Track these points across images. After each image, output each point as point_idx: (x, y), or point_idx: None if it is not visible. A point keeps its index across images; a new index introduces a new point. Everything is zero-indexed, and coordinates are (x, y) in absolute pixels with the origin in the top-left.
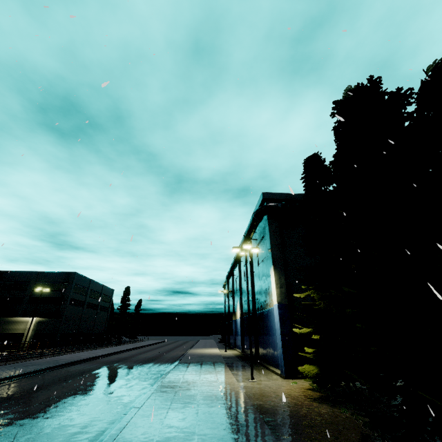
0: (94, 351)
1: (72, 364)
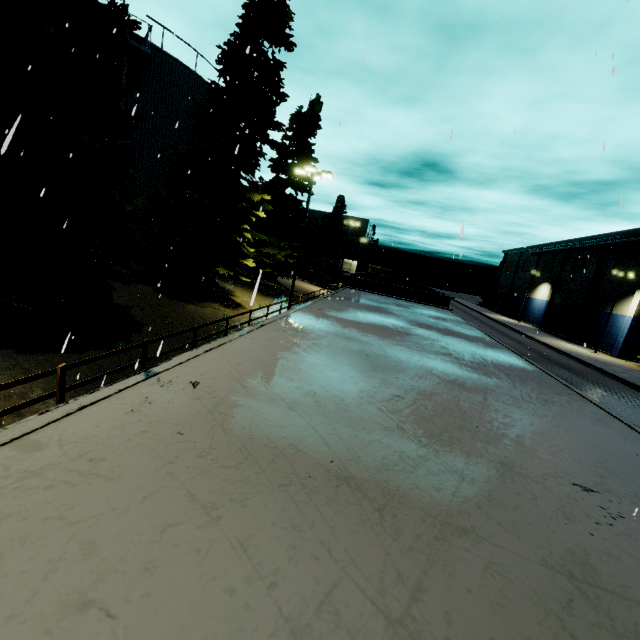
0: None
1: None
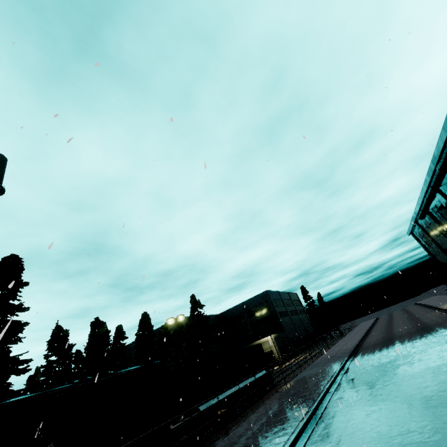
0: (339, 344)
1: (355, 354)
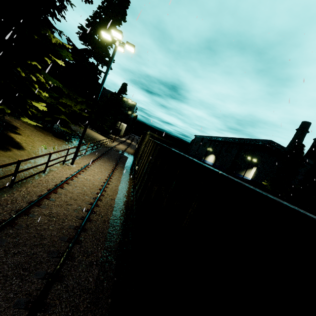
0: None
1: None
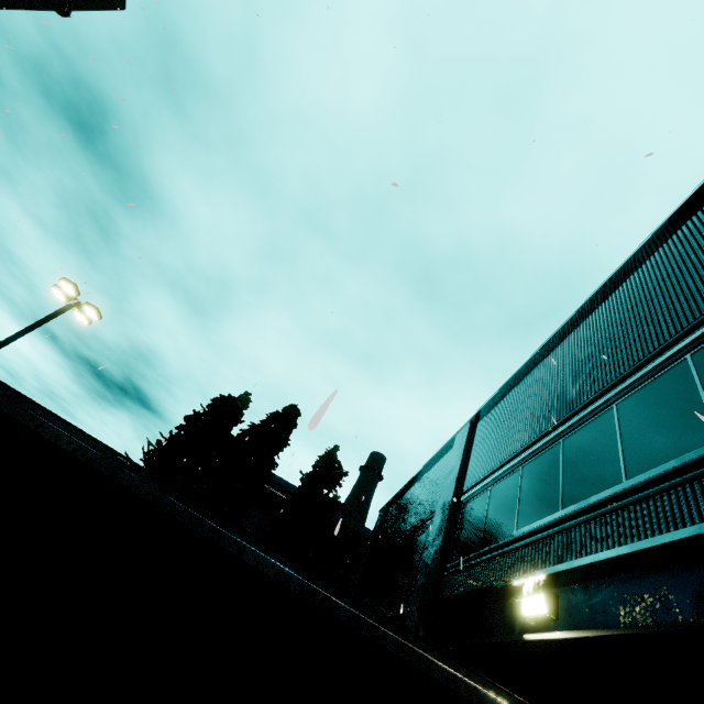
0: None
1: None
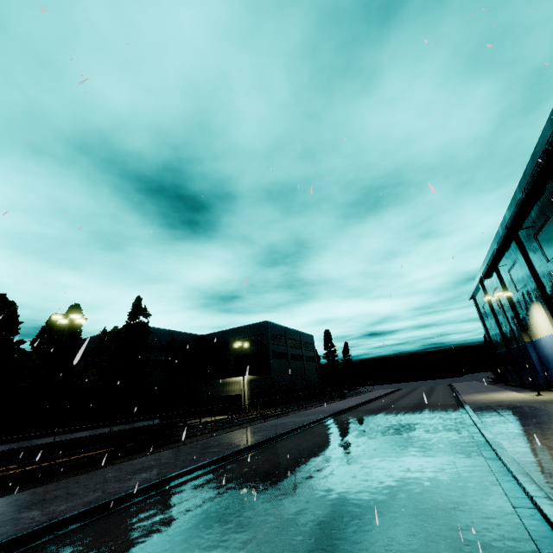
0: (320, 408)
1: (305, 429)
